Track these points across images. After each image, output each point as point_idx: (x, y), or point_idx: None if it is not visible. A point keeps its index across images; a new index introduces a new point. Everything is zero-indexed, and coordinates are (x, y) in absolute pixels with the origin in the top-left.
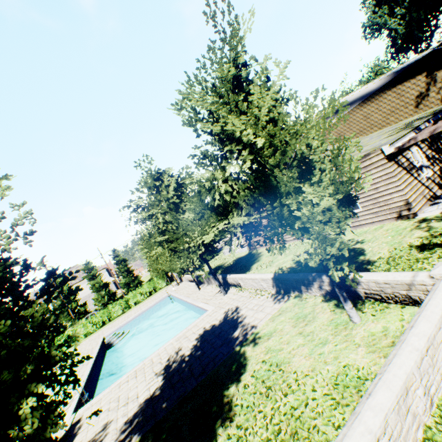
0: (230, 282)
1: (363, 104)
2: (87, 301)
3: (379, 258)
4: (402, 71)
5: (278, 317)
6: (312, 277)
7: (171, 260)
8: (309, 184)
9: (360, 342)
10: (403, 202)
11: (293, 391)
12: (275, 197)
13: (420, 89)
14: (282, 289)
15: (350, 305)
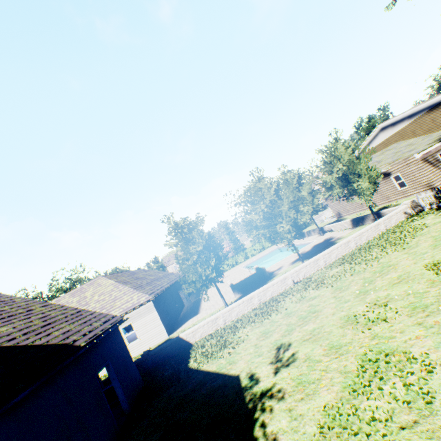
0: (325, 230)
1: (430, 112)
2: None
3: None
4: None
5: (351, 232)
6: (367, 215)
7: None
8: (361, 179)
9: None
10: (428, 182)
11: None
12: (349, 183)
13: None
14: (355, 225)
15: (377, 219)
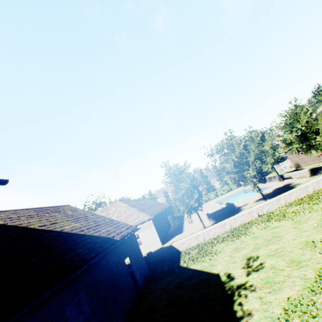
0: (284, 177)
1: None
2: None
3: None
4: None
5: (309, 179)
6: None
7: None
8: (319, 136)
9: None
10: None
11: None
12: (307, 140)
13: None
14: (312, 174)
15: None
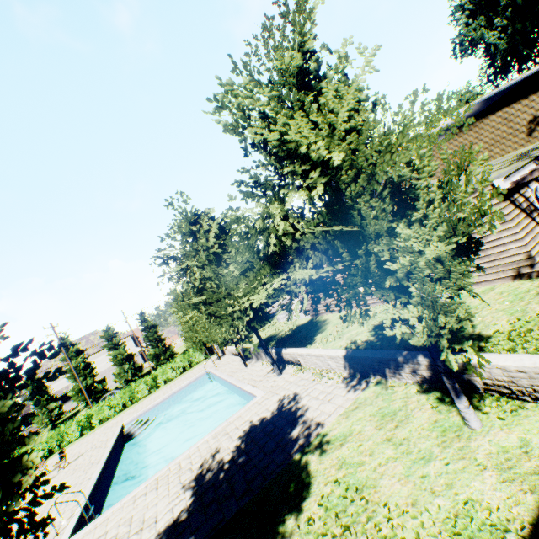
0: (286, 358)
1: (458, 132)
2: (106, 376)
3: (496, 332)
4: (511, 90)
5: (354, 412)
6: (402, 357)
7: (210, 328)
8: (407, 224)
9: (486, 461)
10: (523, 255)
11: (386, 538)
12: (355, 242)
13: (535, 112)
14: (357, 371)
15: (465, 402)
